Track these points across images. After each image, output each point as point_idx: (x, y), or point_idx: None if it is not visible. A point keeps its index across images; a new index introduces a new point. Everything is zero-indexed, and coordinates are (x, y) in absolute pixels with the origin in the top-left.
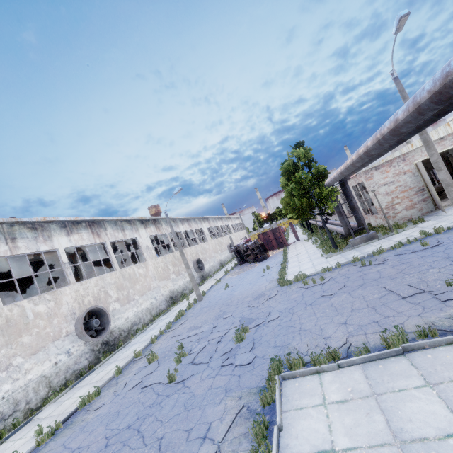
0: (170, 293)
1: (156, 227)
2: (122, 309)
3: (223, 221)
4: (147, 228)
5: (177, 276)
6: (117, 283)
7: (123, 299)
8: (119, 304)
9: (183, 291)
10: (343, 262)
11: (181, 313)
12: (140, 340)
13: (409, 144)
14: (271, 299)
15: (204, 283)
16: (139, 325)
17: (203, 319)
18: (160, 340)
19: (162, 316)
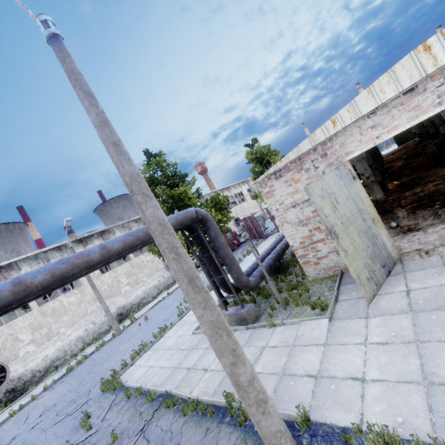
0: (118, 310)
1: (103, 239)
2: (39, 349)
3: (231, 190)
4: (89, 245)
5: (133, 286)
6: (34, 323)
7: (41, 338)
8: (35, 345)
9: (142, 301)
10: (148, 388)
11: (79, 360)
12: (34, 392)
13: (328, 121)
14: (64, 420)
15: (175, 284)
16: (64, 358)
17: (50, 400)
18: (16, 415)
19: (94, 343)
